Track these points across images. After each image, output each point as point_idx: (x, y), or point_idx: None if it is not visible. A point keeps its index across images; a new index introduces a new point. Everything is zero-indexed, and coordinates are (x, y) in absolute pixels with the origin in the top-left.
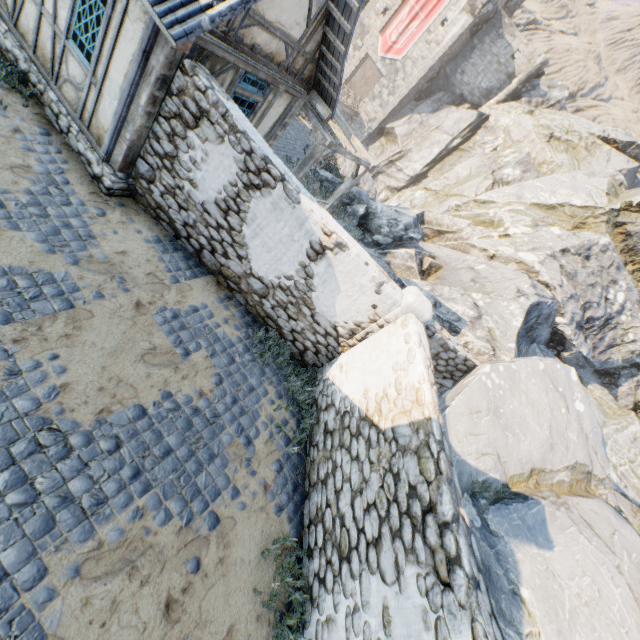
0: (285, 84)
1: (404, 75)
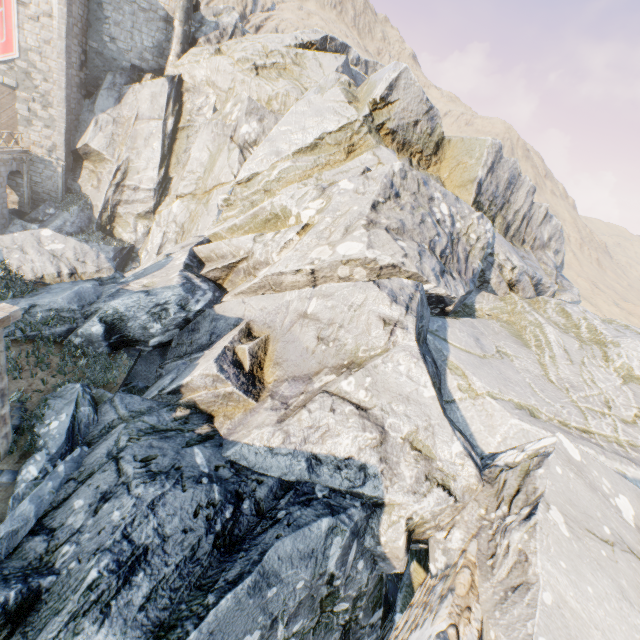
0: None
1: (42, 74)
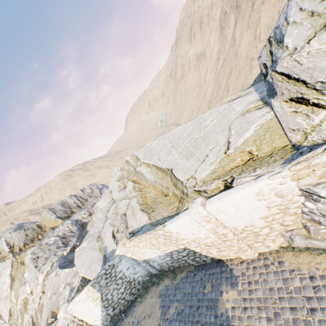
0: None
1: None
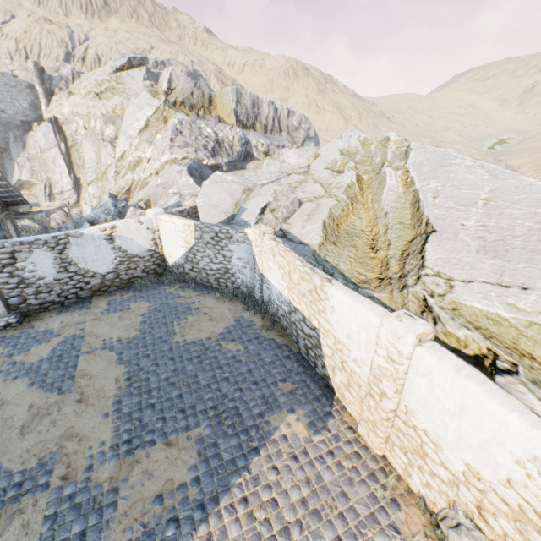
0: (3, 217)
1: None
